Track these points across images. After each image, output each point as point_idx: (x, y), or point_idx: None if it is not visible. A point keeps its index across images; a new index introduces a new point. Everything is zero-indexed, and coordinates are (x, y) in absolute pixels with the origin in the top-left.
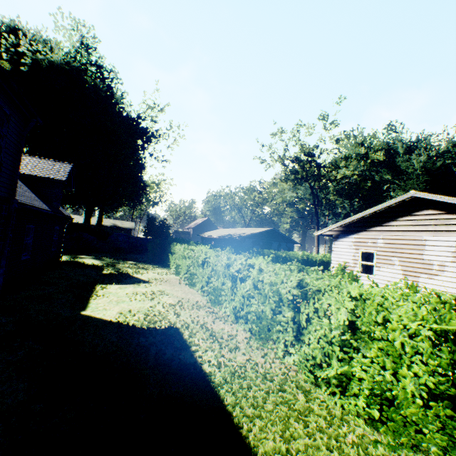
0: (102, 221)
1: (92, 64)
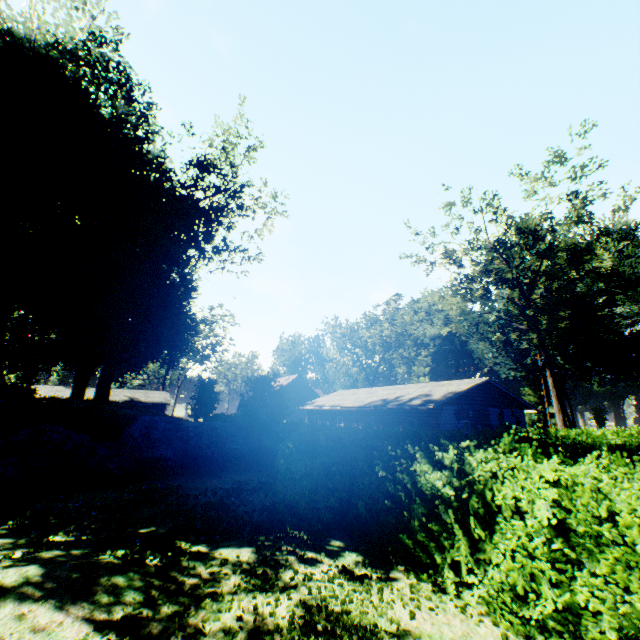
0: (110, 388)
1: (109, 66)
